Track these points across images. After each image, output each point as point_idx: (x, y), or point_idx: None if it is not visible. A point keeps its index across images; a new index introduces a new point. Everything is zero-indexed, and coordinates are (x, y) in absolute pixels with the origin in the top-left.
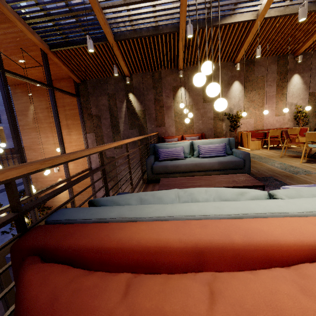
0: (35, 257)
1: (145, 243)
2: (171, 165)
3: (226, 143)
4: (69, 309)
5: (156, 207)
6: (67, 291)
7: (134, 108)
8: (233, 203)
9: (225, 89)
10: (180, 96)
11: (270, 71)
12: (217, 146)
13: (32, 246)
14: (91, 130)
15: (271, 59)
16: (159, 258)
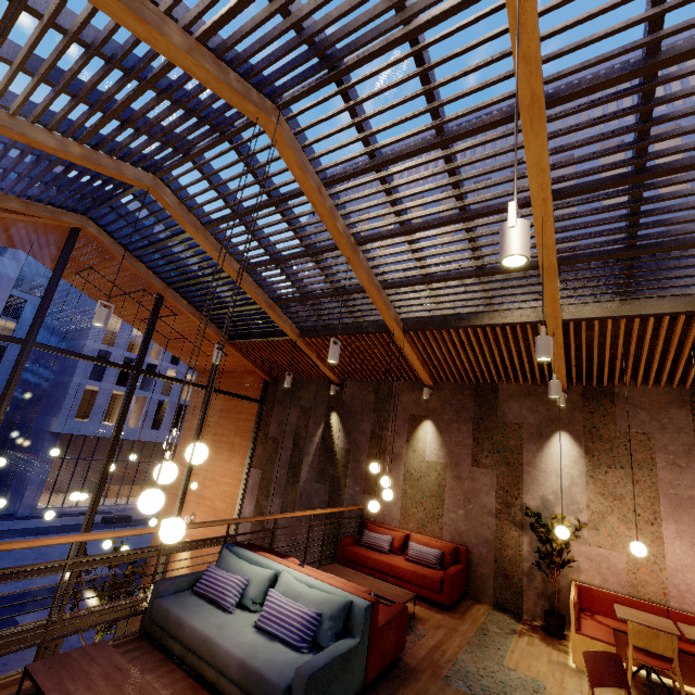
0: None
1: None
2: (175, 614)
3: (327, 614)
4: None
5: None
6: None
7: (333, 442)
8: None
9: (530, 444)
10: (422, 437)
11: (671, 426)
12: (295, 612)
13: None
14: (258, 463)
15: (667, 394)
16: None
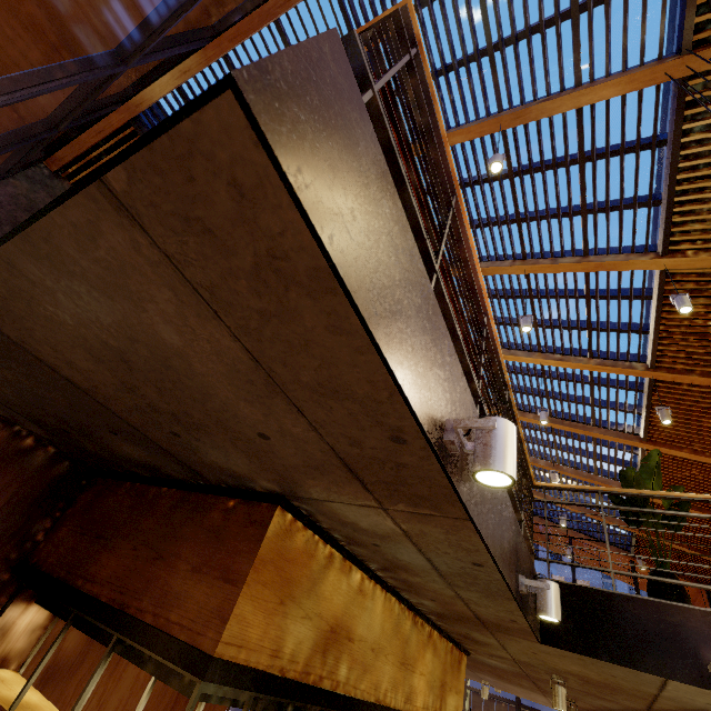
0: None
1: None
2: None
3: None
4: None
5: None
6: None
7: None
8: None
9: None
10: None
11: None
12: None
13: None
14: None
15: None
16: None
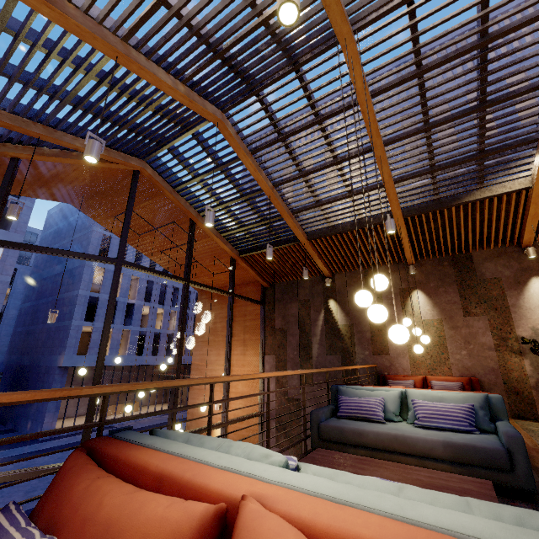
0: (84, 449)
1: (138, 461)
2: (349, 428)
3: (476, 405)
4: (73, 473)
5: (182, 445)
6: (79, 466)
7: (336, 322)
8: (237, 458)
9: (511, 291)
10: (414, 303)
11: None
12: (452, 407)
13: (90, 445)
14: (271, 350)
15: None
16: (140, 478)
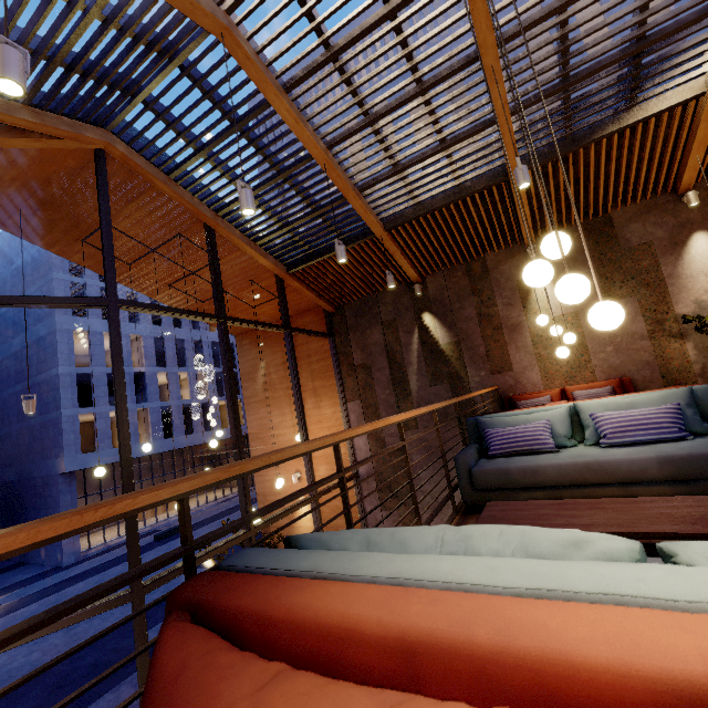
0: (184, 613)
1: (324, 618)
2: (516, 467)
3: (681, 404)
4: (191, 687)
5: (379, 558)
6: (198, 663)
7: (436, 341)
8: (532, 563)
9: (666, 258)
10: (539, 297)
11: None
12: (652, 412)
13: (188, 598)
14: (354, 395)
15: None
16: (344, 653)
